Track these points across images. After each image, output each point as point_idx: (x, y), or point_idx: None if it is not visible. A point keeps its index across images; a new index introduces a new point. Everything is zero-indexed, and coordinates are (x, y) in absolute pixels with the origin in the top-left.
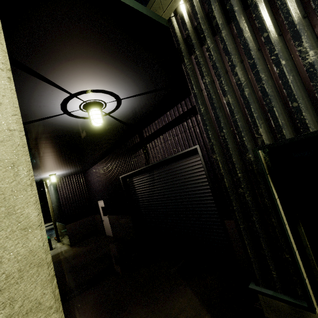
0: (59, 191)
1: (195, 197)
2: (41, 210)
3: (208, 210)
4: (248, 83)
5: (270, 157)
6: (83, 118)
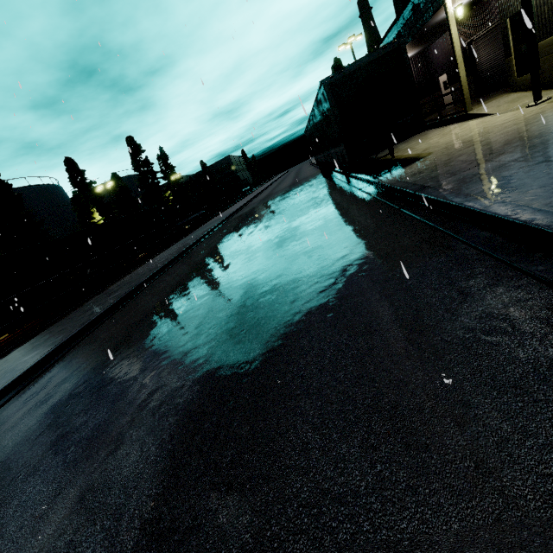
0: None
1: None
2: None
3: None
4: (506, 1)
5: (510, 20)
6: None
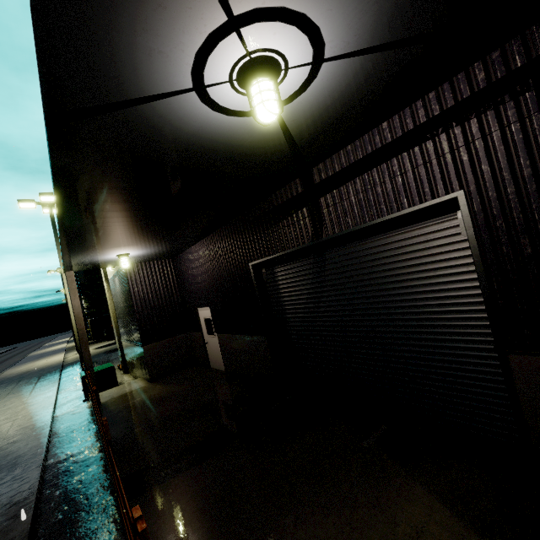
0: (131, 287)
1: (425, 306)
2: (93, 321)
3: (455, 334)
4: None
5: None
6: (224, 113)
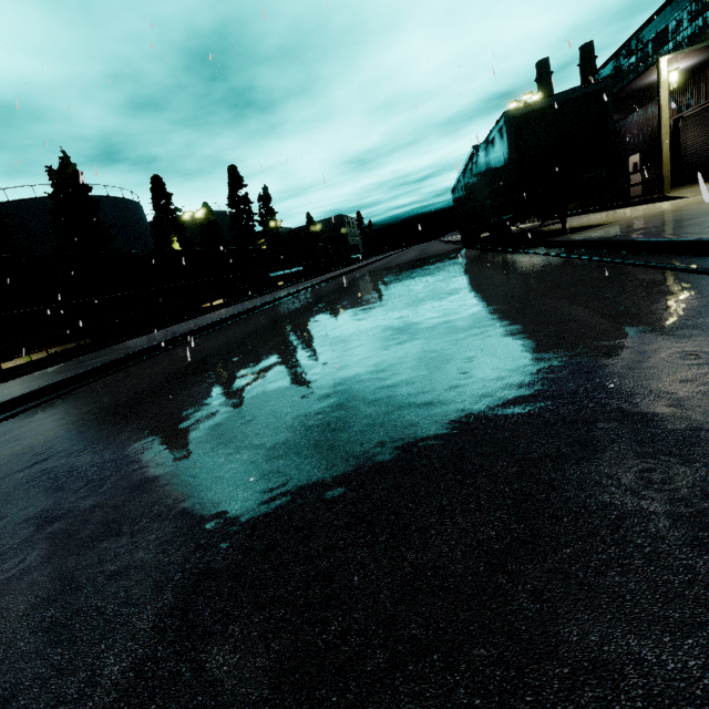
0: None
1: None
2: None
3: None
4: None
5: None
6: None
